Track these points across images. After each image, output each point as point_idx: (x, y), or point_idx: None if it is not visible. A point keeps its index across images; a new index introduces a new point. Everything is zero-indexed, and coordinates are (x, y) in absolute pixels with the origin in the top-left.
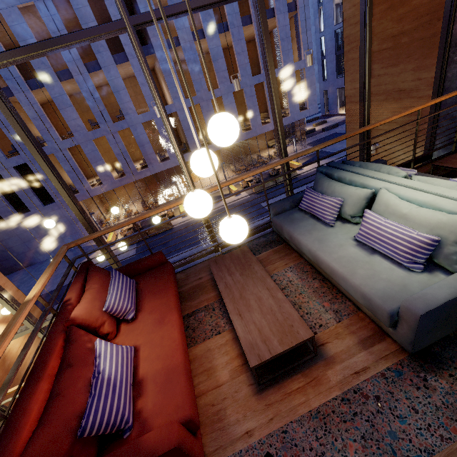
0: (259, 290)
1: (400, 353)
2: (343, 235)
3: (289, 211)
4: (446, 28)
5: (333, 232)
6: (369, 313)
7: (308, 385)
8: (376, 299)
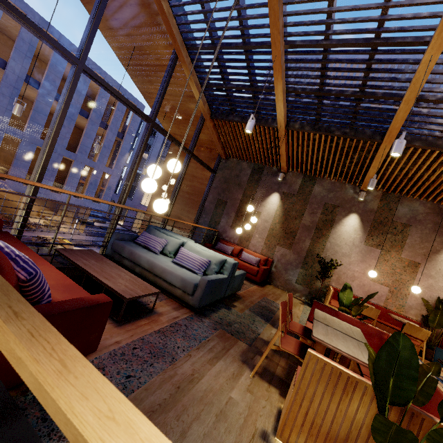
0: (117, 271)
1: (191, 312)
2: (166, 259)
3: (127, 241)
4: (203, 201)
5: (160, 256)
6: (180, 293)
7: (151, 322)
8: (189, 279)
